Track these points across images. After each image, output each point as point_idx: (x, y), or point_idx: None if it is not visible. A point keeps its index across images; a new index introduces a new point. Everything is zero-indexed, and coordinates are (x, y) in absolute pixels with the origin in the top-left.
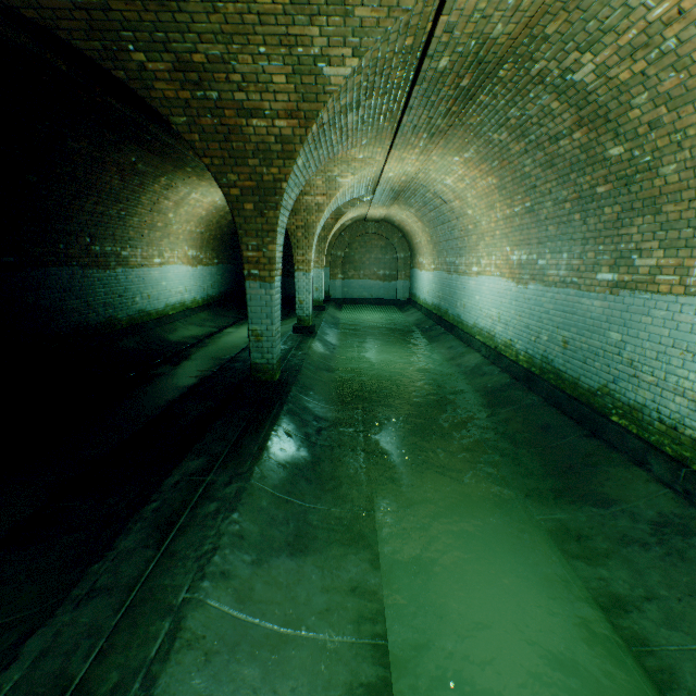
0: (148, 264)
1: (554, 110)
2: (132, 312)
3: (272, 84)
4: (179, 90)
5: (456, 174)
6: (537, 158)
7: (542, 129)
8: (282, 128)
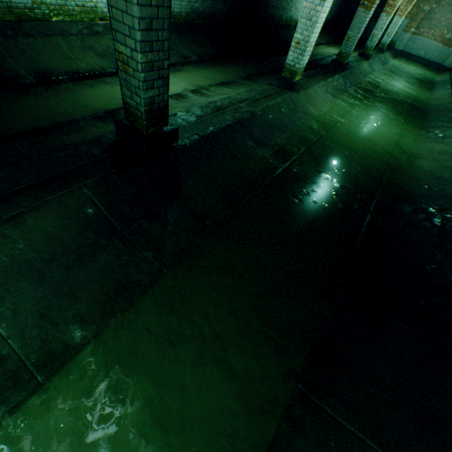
0: None
1: None
2: (287, 17)
3: None
4: None
5: None
6: None
7: None
8: None
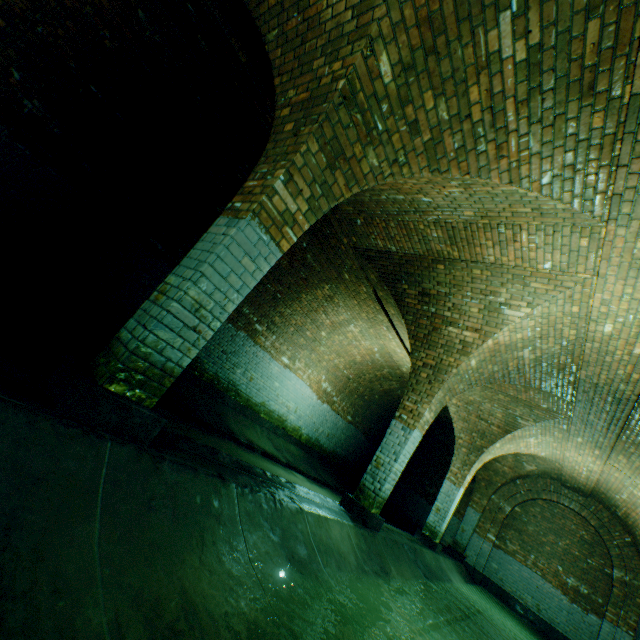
0: (273, 354)
1: None
2: (222, 374)
3: None
4: None
5: None
6: None
7: None
8: None
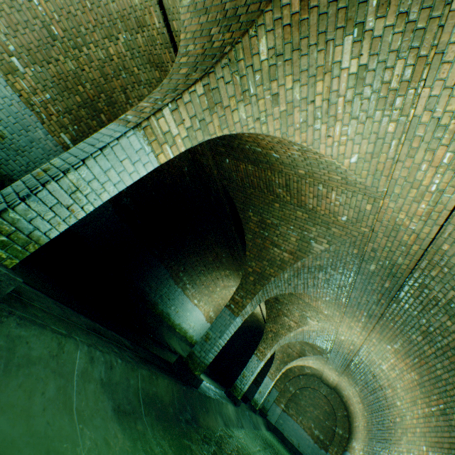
0: (191, 298)
1: (448, 326)
2: (165, 310)
3: (289, 239)
4: (256, 227)
5: (389, 361)
6: (444, 362)
7: (443, 339)
8: (285, 256)
